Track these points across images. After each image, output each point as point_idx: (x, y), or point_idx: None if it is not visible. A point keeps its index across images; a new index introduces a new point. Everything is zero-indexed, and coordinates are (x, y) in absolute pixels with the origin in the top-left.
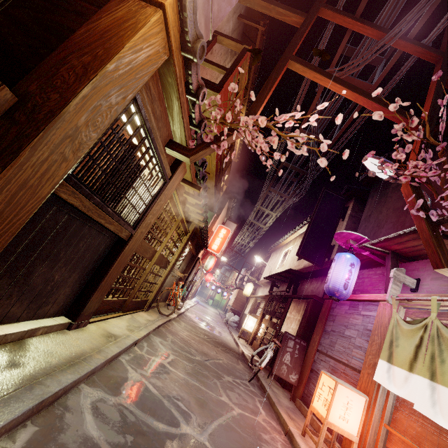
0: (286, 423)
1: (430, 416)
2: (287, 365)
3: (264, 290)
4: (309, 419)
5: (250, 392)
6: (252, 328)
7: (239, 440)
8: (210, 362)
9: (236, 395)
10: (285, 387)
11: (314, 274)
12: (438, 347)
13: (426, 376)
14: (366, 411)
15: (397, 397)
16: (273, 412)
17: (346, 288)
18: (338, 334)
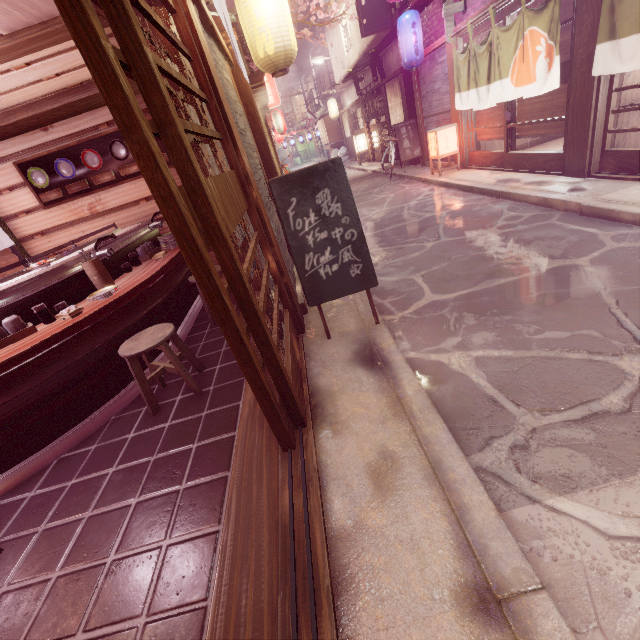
0: (421, 178)
1: (479, 109)
2: (409, 149)
3: (350, 93)
4: (432, 165)
5: (394, 185)
6: (366, 146)
7: (400, 200)
8: (358, 193)
9: (387, 191)
10: (417, 163)
11: (391, 36)
12: (476, 63)
13: (474, 88)
14: (459, 132)
15: (472, 109)
16: (413, 182)
17: (417, 53)
18: (431, 93)
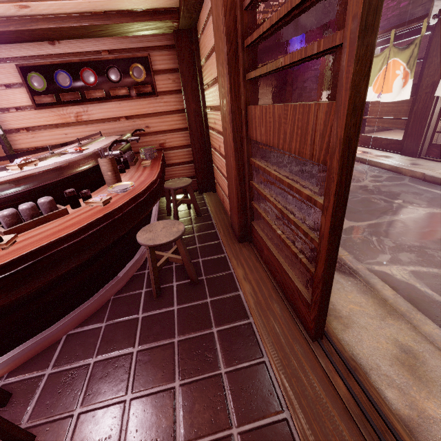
0: None
1: None
2: None
3: None
4: None
5: None
6: None
7: None
8: None
9: None
10: None
11: (278, 45)
12: None
13: None
14: None
15: None
16: None
17: None
18: (306, 87)
